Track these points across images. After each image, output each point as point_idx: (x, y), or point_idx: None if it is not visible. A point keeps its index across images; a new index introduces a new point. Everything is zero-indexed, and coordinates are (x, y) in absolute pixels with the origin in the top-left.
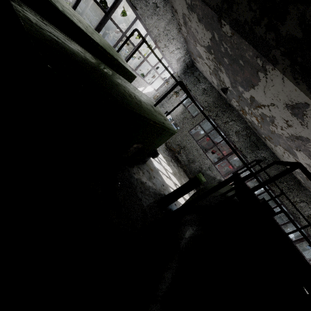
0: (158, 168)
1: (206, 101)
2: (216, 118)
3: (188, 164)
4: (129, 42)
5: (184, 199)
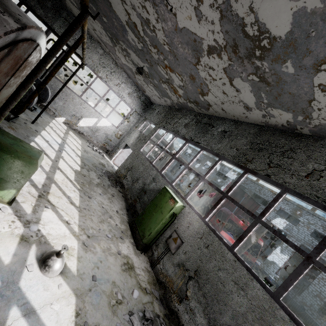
0: (37, 142)
1: (158, 118)
2: (166, 125)
3: (131, 185)
4: (66, 67)
5: (47, 178)
